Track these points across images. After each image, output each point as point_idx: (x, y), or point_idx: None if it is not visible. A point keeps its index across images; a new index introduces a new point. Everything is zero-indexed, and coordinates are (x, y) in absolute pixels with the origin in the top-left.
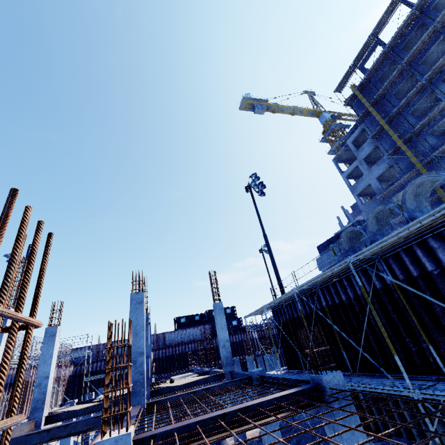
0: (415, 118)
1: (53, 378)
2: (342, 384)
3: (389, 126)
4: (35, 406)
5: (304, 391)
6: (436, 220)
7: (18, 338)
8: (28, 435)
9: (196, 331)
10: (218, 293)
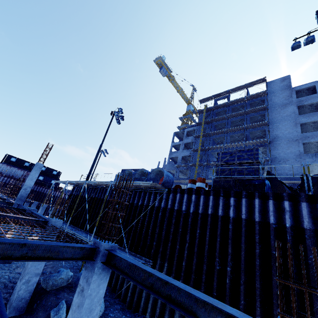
0: (213, 143)
1: None
2: (59, 225)
3: (203, 137)
4: None
5: (38, 221)
6: (145, 186)
7: None
8: None
9: (19, 172)
10: (45, 158)
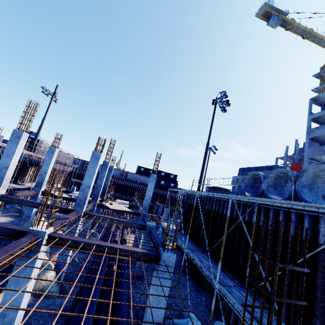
0: None
1: (60, 169)
2: (172, 262)
3: None
4: (37, 184)
5: (150, 254)
6: (301, 205)
7: (42, 141)
8: (24, 200)
9: (147, 179)
10: (157, 168)
